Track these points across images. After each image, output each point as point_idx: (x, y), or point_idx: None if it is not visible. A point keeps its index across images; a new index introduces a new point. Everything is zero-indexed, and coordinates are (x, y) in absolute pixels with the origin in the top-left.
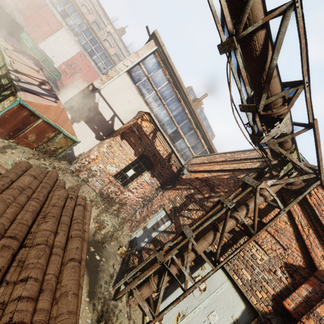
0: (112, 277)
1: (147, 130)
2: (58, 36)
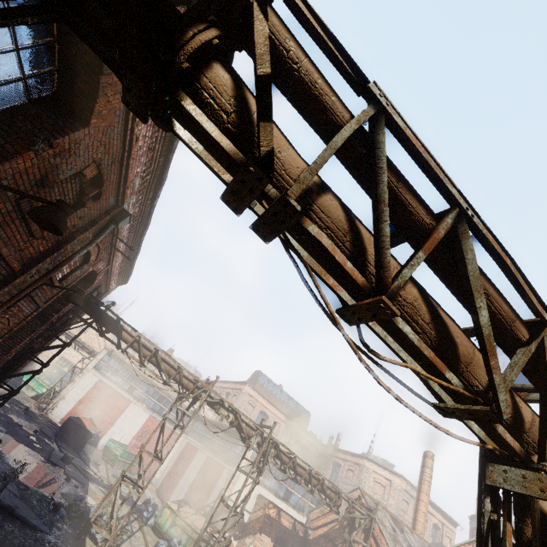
0: None
1: (274, 514)
2: (127, 412)
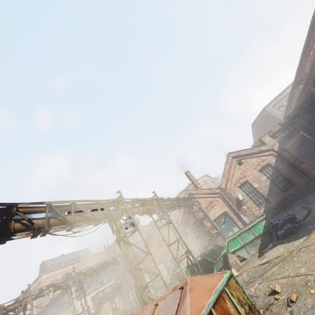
0: None
1: (102, 294)
2: None
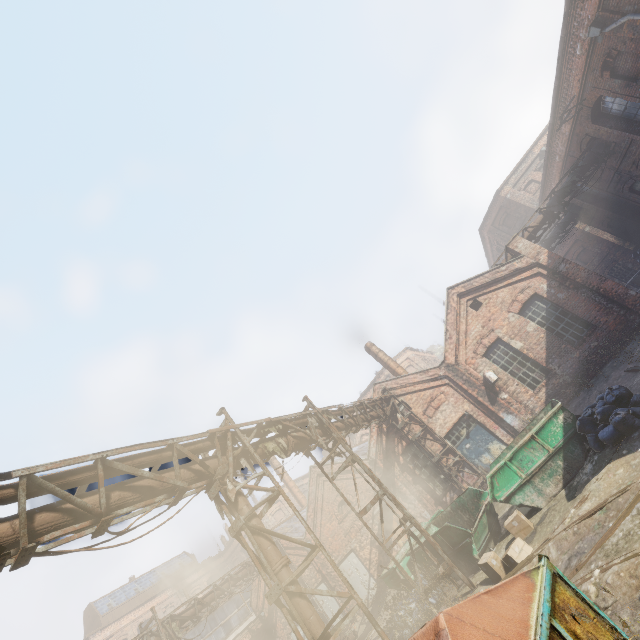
0: None
1: None
2: None
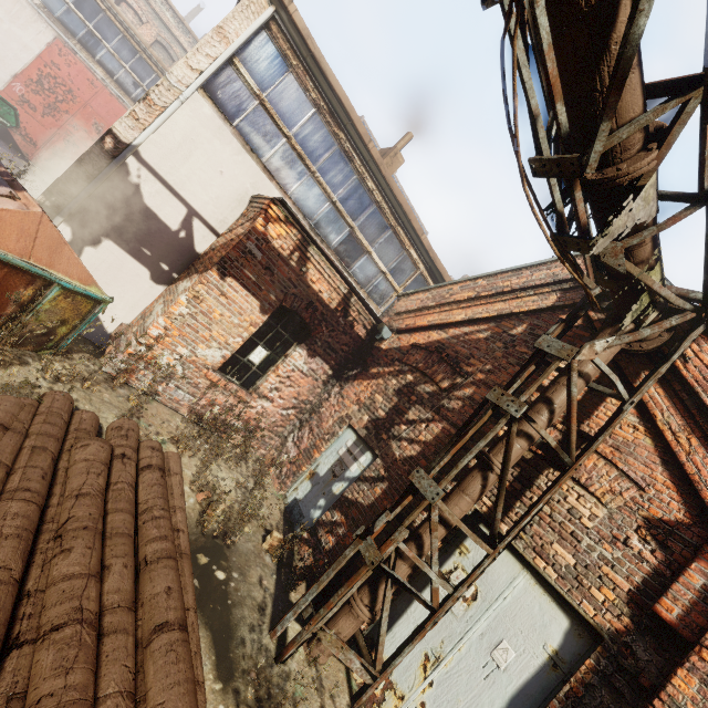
0: (263, 611)
1: (283, 245)
2: None
